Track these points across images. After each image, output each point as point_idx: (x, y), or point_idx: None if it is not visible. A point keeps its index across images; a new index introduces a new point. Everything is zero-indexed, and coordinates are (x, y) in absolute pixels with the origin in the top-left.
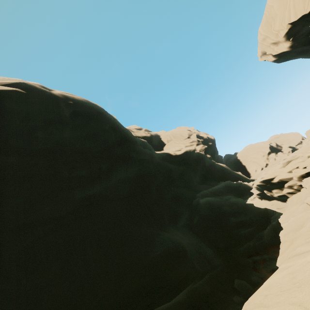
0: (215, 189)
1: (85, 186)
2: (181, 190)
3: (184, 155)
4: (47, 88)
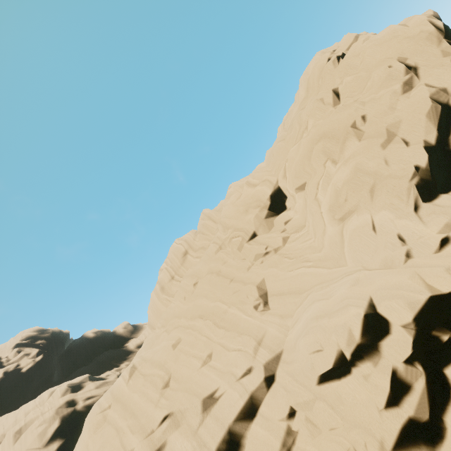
0: None
1: None
2: None
3: None
4: (71, 402)
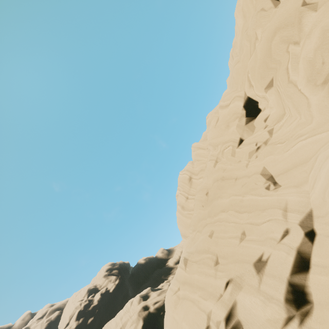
0: None
1: None
2: None
3: None
4: (145, 307)
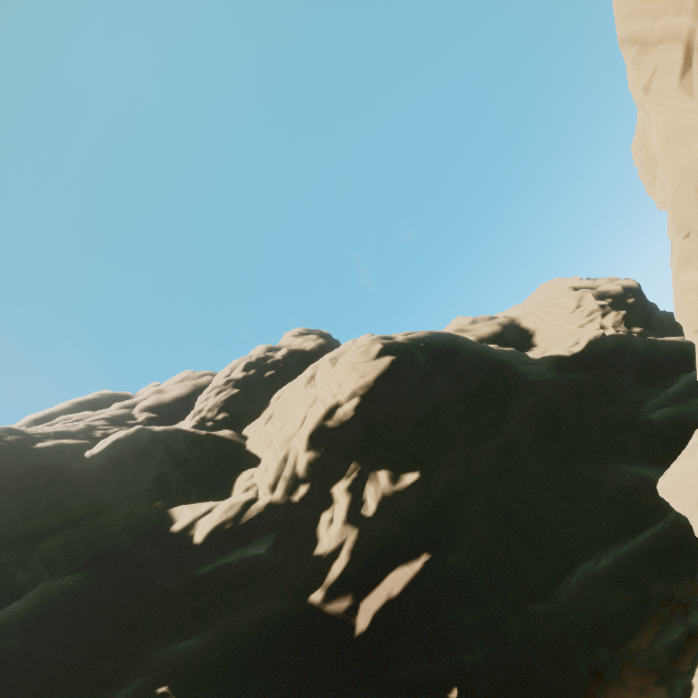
0: (672, 392)
1: (491, 435)
2: (609, 408)
3: (588, 350)
4: (385, 337)
